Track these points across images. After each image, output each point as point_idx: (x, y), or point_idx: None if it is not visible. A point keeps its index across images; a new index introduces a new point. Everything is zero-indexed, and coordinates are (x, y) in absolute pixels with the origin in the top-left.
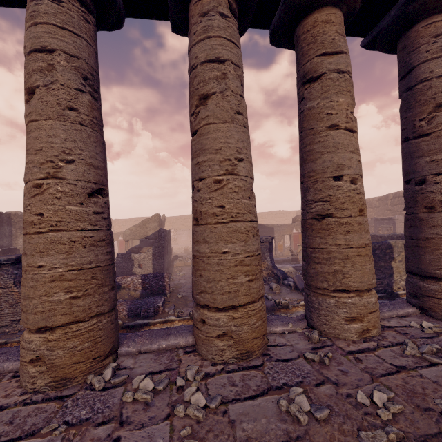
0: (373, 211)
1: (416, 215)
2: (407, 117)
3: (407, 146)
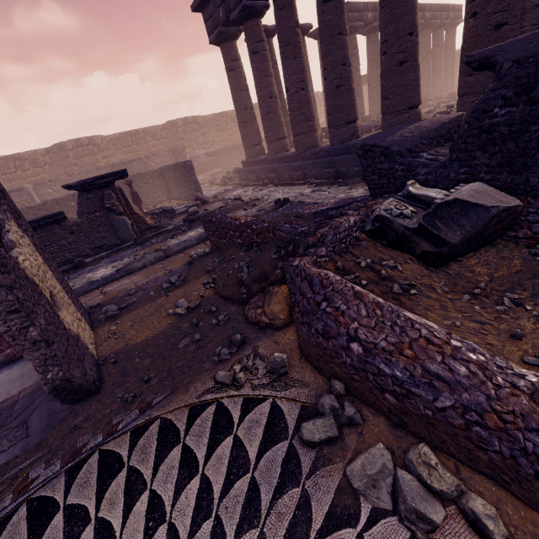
0: None
1: (278, 113)
2: (266, 65)
3: (269, 79)
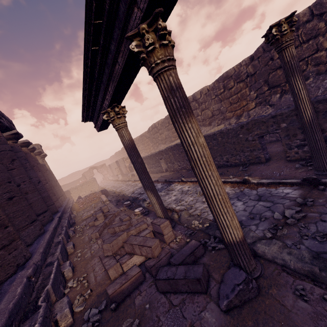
0: (123, 155)
1: None
2: None
3: None
